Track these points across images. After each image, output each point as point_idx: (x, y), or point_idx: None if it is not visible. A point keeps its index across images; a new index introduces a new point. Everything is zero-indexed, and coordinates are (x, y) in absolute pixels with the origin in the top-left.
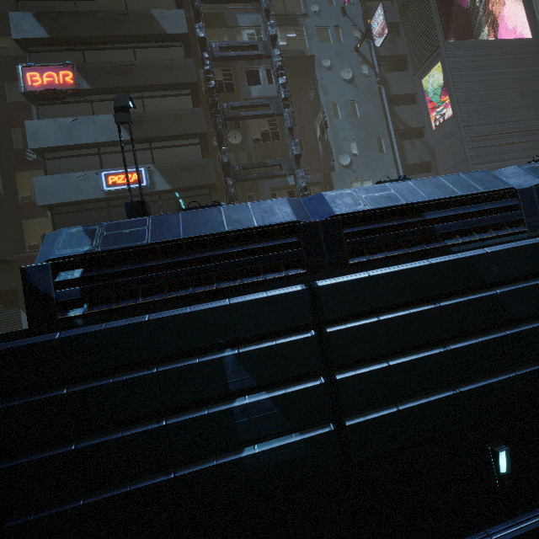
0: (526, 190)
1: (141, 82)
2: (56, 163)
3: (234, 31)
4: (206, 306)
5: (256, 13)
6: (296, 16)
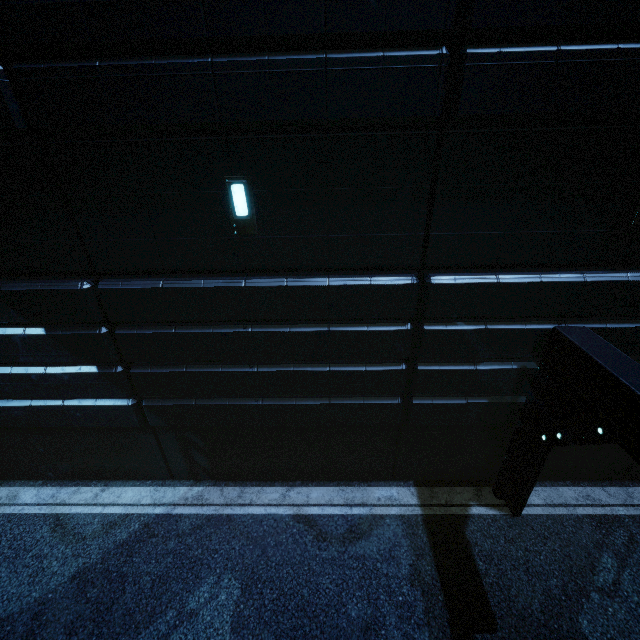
0: None
1: None
2: None
3: None
4: None
5: None
6: None
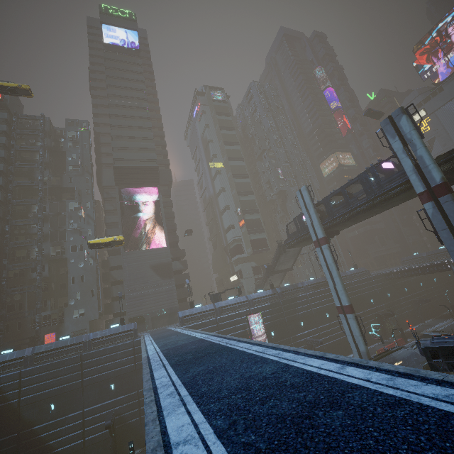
0: (27, 357)
1: None
2: None
3: (30, 250)
4: None
5: (43, 242)
6: (62, 242)
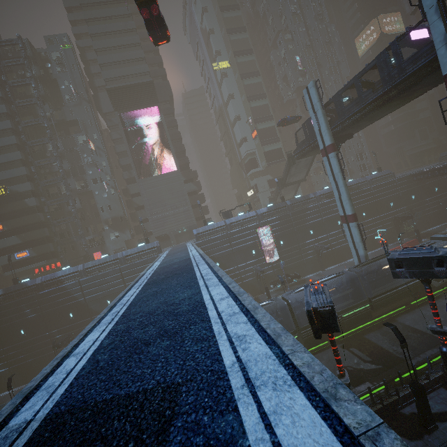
0: (80, 271)
1: (23, 224)
2: (1, 252)
3: (60, 187)
4: (20, 299)
5: (67, 179)
6: (83, 176)
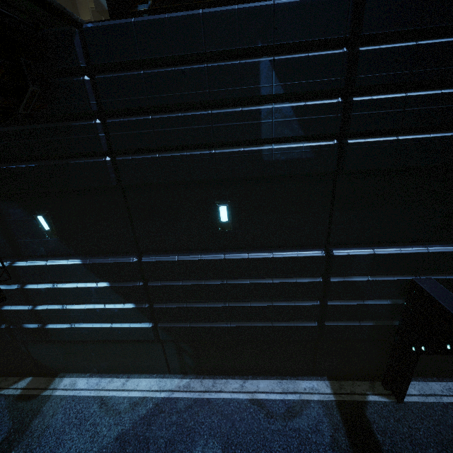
0: None
1: None
2: None
3: None
4: (252, 5)
5: None
6: None
